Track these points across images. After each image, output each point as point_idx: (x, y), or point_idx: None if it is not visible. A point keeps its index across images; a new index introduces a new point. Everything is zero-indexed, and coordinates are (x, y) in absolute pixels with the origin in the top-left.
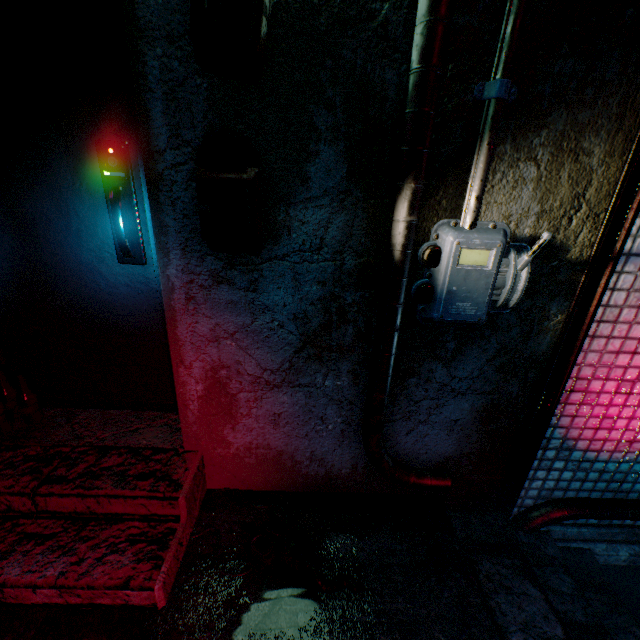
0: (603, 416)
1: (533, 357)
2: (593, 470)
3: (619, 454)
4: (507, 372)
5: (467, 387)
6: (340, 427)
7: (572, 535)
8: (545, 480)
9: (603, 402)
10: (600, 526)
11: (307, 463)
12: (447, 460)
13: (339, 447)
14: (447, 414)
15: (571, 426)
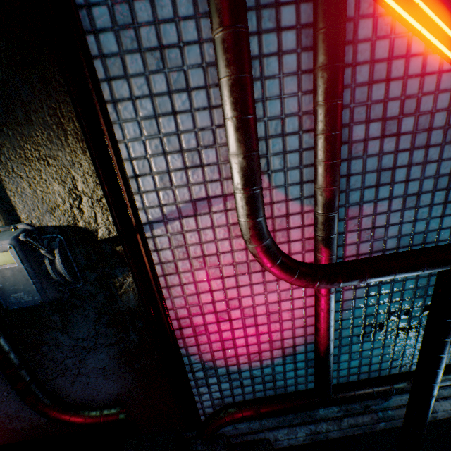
0: (222, 340)
1: (131, 311)
2: (244, 378)
3: (257, 363)
4: (118, 326)
5: (94, 343)
6: (14, 392)
7: (257, 427)
8: (211, 393)
9: (214, 330)
10: (279, 415)
11: (9, 421)
12: (120, 396)
13: (25, 405)
14: (93, 365)
15: (202, 352)
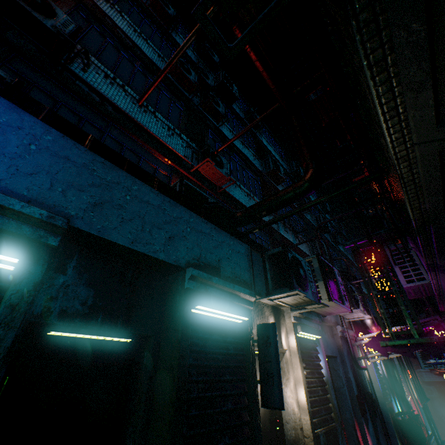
0: None
1: (413, 413)
2: None
3: None
4: None
5: None
6: None
7: None
8: None
9: None
10: None
11: None
12: None
13: None
14: None
15: None
